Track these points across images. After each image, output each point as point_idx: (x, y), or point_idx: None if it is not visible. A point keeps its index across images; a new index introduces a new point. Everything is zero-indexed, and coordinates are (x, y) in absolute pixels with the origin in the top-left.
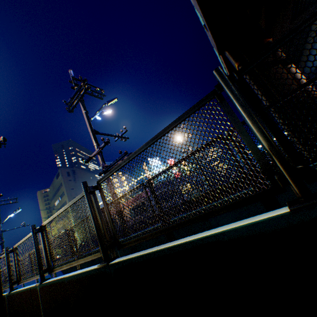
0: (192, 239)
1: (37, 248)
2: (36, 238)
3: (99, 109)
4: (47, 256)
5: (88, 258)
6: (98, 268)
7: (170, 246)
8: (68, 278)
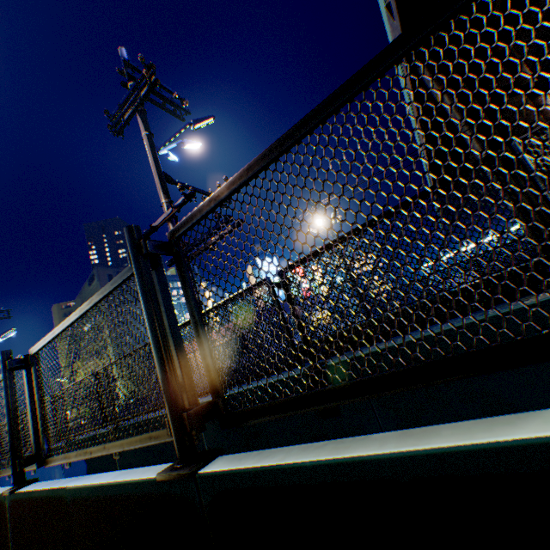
0: None
1: (12, 407)
2: (10, 382)
3: (176, 133)
4: (37, 427)
5: (133, 443)
6: (159, 480)
7: (502, 443)
8: (74, 493)
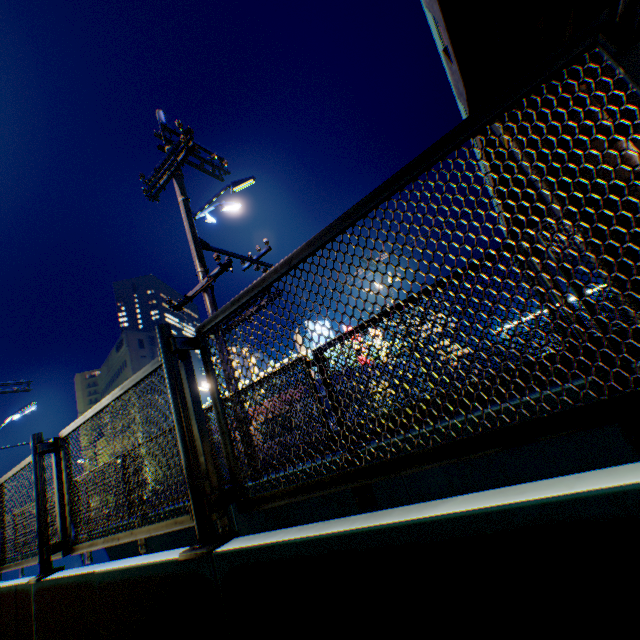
0: (513, 503)
1: (41, 492)
2: (40, 466)
3: (214, 197)
4: (65, 513)
5: (160, 528)
6: (181, 560)
7: (420, 519)
8: (103, 577)
